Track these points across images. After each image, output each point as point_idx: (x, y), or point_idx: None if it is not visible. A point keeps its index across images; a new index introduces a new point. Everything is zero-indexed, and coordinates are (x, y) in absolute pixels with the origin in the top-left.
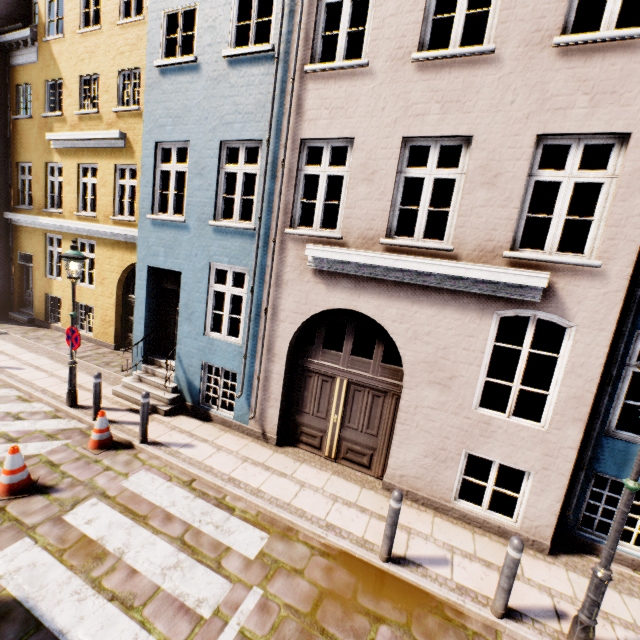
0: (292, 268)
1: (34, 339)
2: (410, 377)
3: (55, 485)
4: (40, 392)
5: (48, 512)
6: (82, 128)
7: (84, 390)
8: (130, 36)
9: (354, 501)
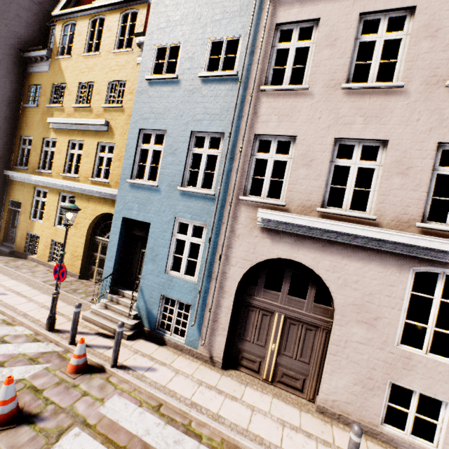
0: (243, 225)
1: (14, 268)
2: (341, 316)
3: (39, 413)
4: (22, 316)
5: (35, 445)
6: (76, 116)
7: (58, 314)
8: (120, 60)
9: (298, 425)
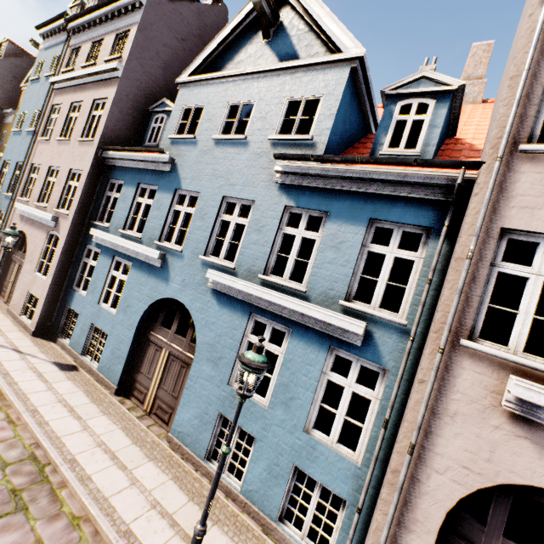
0: (16, 213)
1: None
2: (27, 259)
3: None
4: None
5: None
6: None
7: None
8: None
9: None
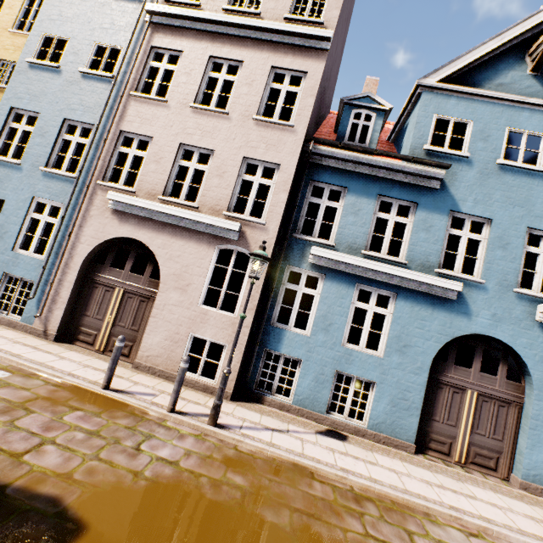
0: (98, 207)
1: None
2: (164, 284)
3: None
4: None
5: None
6: None
7: None
8: (18, 41)
9: (103, 369)
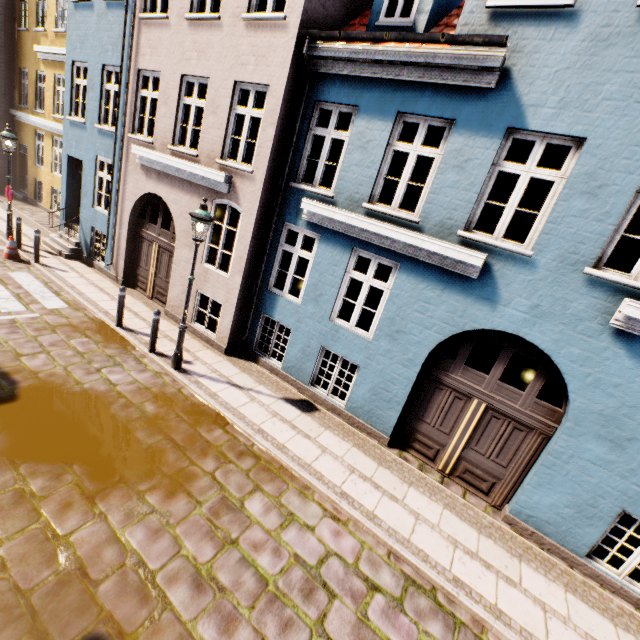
0: (132, 163)
1: (19, 209)
2: (178, 241)
3: None
4: None
5: None
6: (57, 44)
7: (26, 237)
8: None
9: (137, 312)
